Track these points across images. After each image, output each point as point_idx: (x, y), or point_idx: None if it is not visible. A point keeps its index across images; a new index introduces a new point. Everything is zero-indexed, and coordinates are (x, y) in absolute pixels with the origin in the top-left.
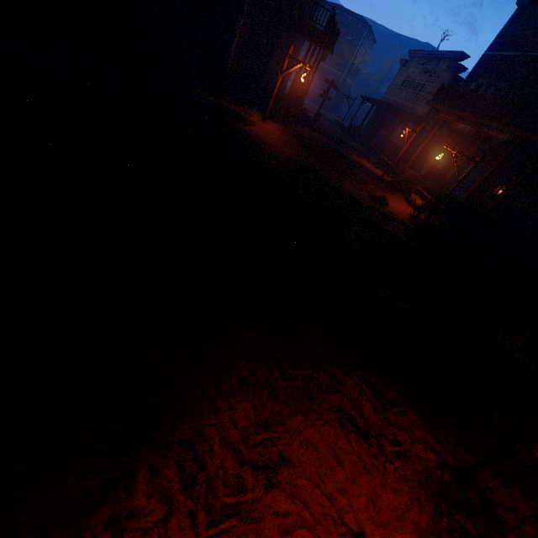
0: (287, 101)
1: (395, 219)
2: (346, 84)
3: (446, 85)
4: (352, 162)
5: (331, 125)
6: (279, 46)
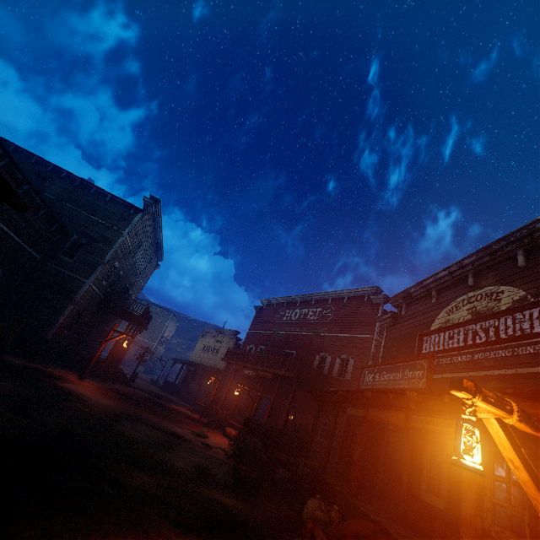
0: (105, 362)
1: (216, 447)
2: (158, 350)
3: (232, 348)
4: (172, 409)
5: (147, 383)
6: (100, 323)
